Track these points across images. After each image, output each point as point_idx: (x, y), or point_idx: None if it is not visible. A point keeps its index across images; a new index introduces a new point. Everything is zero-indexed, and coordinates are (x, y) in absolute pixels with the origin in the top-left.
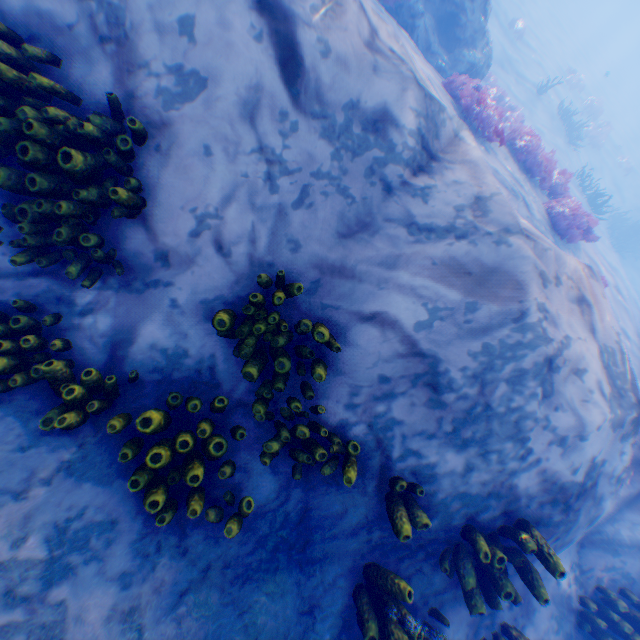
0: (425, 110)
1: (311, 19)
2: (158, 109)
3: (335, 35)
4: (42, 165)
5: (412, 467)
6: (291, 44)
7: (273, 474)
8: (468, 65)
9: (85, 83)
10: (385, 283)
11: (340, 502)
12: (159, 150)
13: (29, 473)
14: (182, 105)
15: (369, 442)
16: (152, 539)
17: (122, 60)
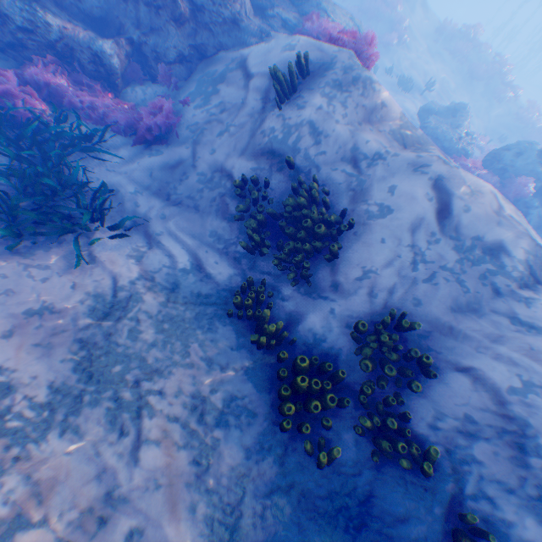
0: (534, 252)
1: (460, 195)
2: (363, 218)
3: (473, 204)
4: (306, 227)
5: (484, 513)
6: (445, 204)
7: (356, 447)
8: None
9: (334, 203)
10: (482, 348)
11: (404, 505)
12: (355, 234)
13: (229, 360)
14: (376, 219)
15: (444, 465)
16: (268, 438)
17: (355, 197)
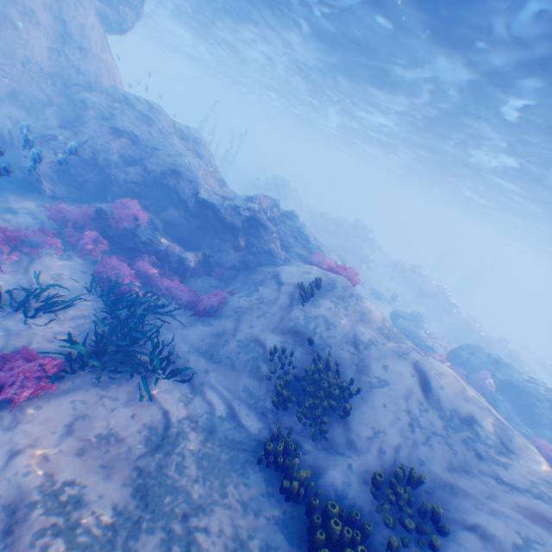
0: (496, 424)
1: (432, 374)
2: (365, 385)
3: (443, 381)
4: (324, 388)
5: None
6: (423, 379)
7: None
8: (551, 438)
9: (342, 371)
10: (480, 504)
11: None
12: (361, 398)
13: (262, 507)
14: (375, 386)
15: None
16: None
17: (357, 369)
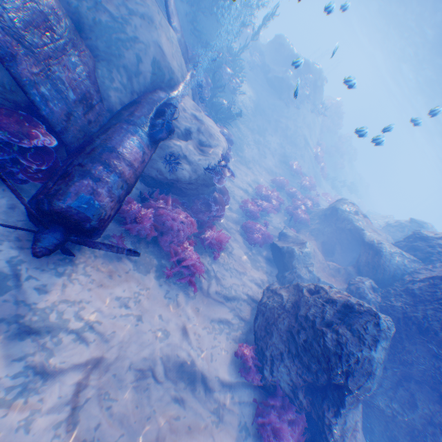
0: None
1: None
2: None
3: None
4: None
5: None
6: None
7: None
8: None
9: None
10: None
11: None
12: None
13: None
14: None
15: None
16: None
17: None
